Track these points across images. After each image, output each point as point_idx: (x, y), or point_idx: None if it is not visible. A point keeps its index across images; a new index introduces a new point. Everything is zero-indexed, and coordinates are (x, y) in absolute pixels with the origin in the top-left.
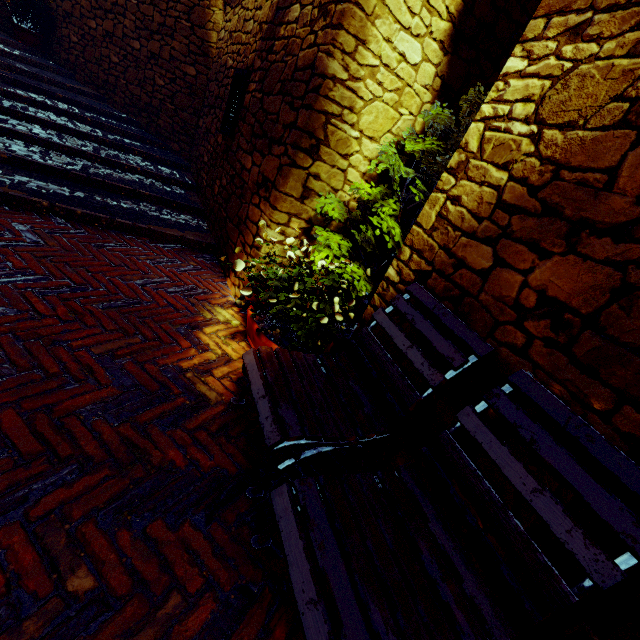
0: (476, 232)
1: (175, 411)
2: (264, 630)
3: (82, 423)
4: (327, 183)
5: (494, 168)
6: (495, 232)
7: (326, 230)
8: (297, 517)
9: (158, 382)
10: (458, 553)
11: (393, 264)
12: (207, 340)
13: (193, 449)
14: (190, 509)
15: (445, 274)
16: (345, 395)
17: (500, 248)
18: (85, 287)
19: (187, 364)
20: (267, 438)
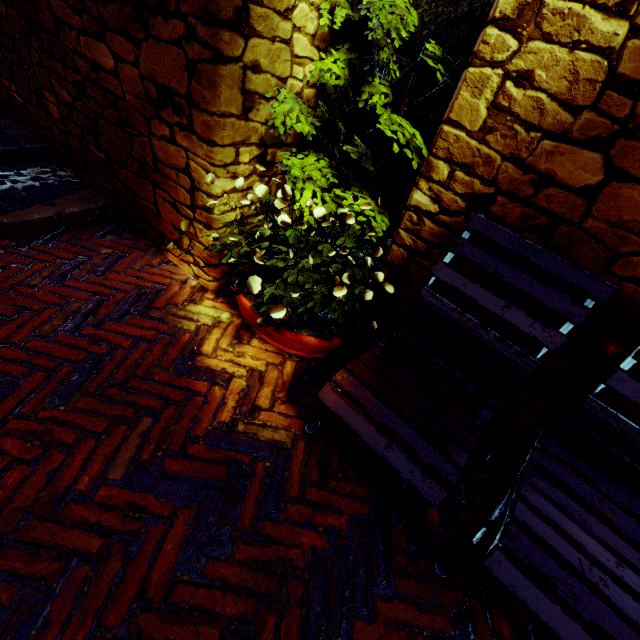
0: (570, 131)
1: (266, 486)
2: (496, 638)
3: (194, 585)
4: (271, 72)
5: (598, 14)
6: (606, 129)
7: (283, 146)
8: (534, 581)
9: (220, 463)
10: (635, 502)
11: (421, 187)
12: (218, 364)
13: (318, 517)
14: (368, 584)
15: (520, 197)
16: (441, 380)
17: (617, 154)
18: (6, 384)
19: (227, 414)
20: (429, 497)
